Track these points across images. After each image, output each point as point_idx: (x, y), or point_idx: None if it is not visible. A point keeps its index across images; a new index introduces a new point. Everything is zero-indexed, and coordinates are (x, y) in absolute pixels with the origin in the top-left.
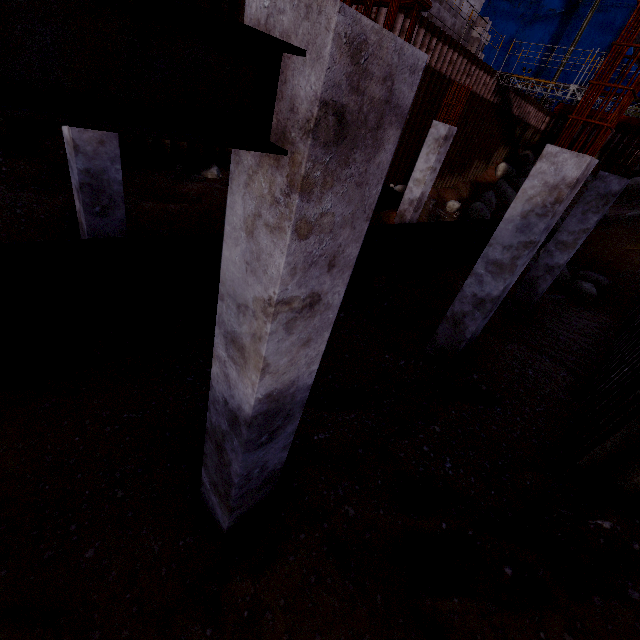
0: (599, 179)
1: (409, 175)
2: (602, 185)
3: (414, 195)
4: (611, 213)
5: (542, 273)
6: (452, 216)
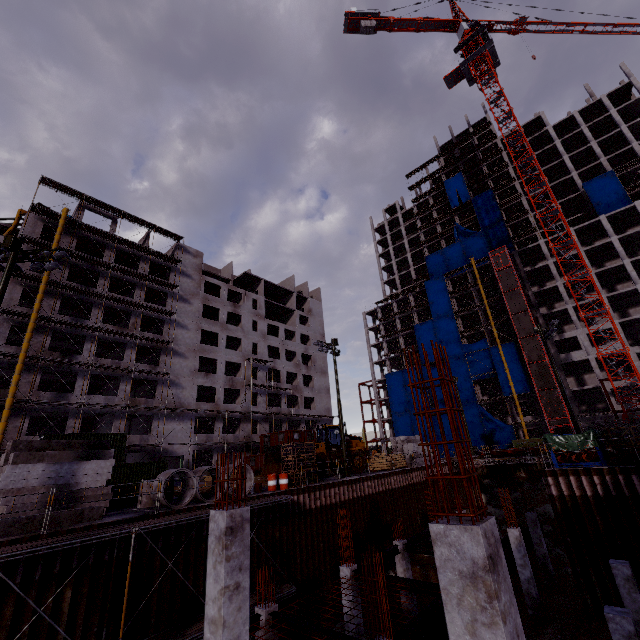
0: (527, 516)
1: None
2: (529, 517)
3: None
4: None
5: (543, 560)
6: None
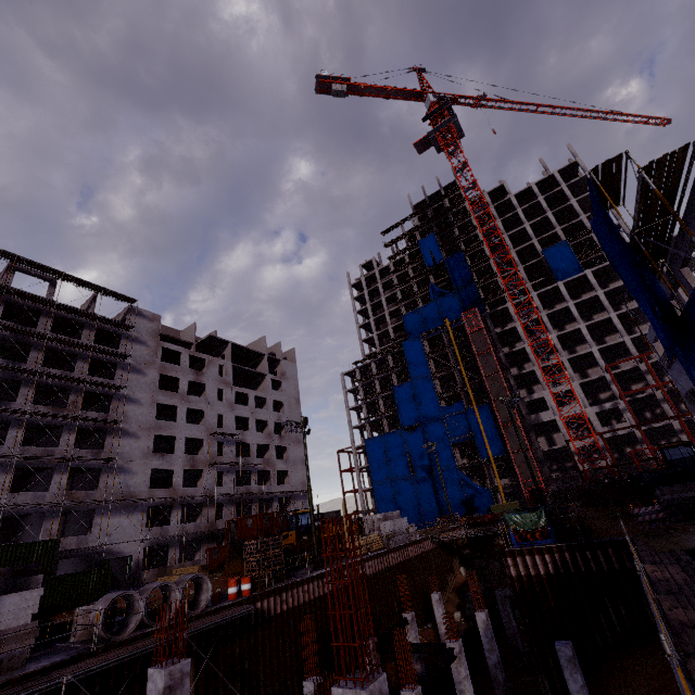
0: (496, 594)
1: (425, 611)
2: (499, 595)
3: (443, 630)
4: None
5: (513, 638)
6: (462, 623)
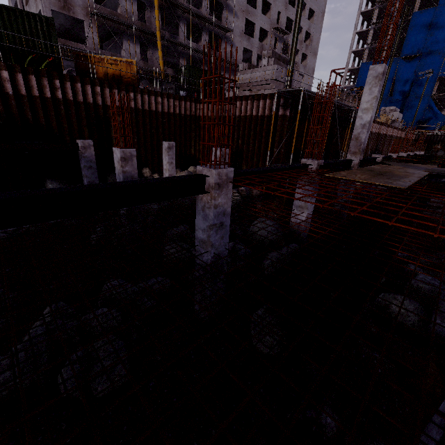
0: None
1: None
2: None
3: None
4: None
5: None
6: None
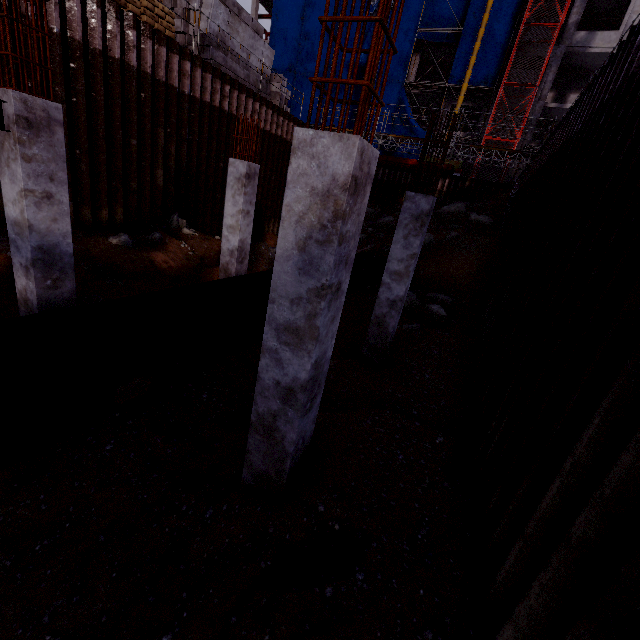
0: (408, 200)
1: None
2: (413, 206)
3: (232, 244)
4: (435, 238)
5: (387, 309)
6: None
